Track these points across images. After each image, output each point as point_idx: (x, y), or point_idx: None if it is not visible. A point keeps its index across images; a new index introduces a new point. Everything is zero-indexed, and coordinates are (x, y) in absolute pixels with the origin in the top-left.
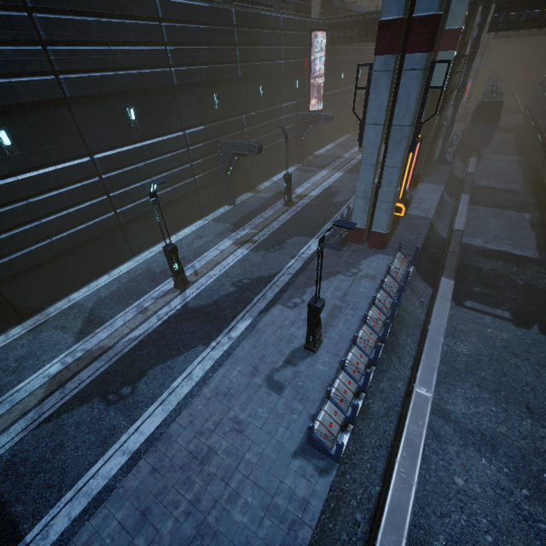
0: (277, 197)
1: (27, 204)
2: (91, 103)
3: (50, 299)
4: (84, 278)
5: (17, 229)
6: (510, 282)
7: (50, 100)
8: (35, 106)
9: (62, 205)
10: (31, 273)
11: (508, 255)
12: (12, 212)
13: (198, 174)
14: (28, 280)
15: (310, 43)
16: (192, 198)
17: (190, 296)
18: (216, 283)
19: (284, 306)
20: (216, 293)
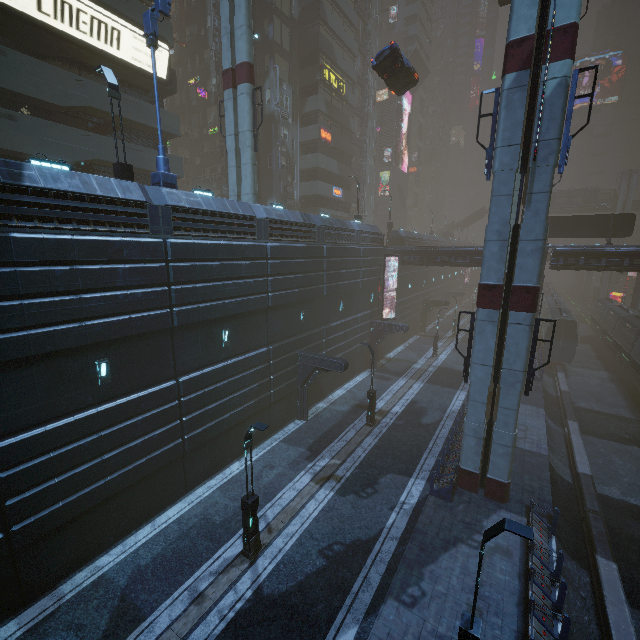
0: (355, 412)
1: (97, 438)
2: (193, 328)
3: (70, 567)
4: (122, 530)
5: (73, 469)
6: None
7: (159, 329)
8: (143, 335)
9: (132, 435)
10: (64, 529)
11: None
12: (77, 450)
13: (274, 387)
14: (56, 539)
15: (384, 264)
16: (263, 414)
17: (264, 572)
18: (297, 549)
19: (399, 602)
20: (299, 569)
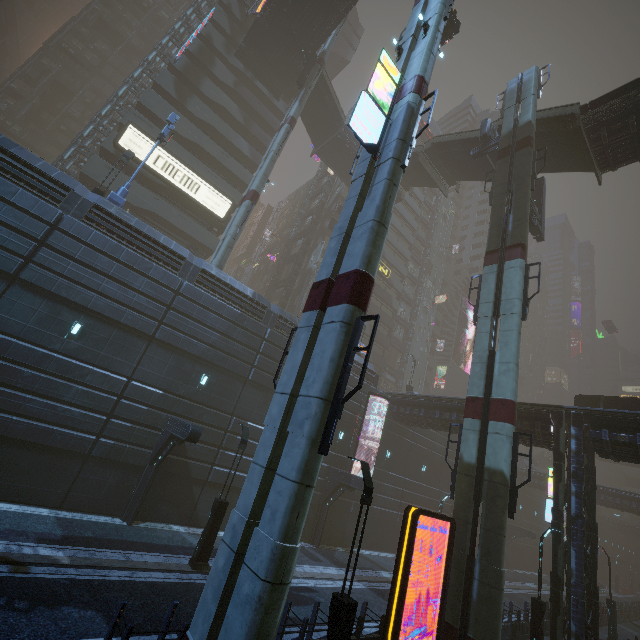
0: None
1: None
2: (40, 295)
3: None
4: None
5: None
6: None
7: None
8: None
9: None
10: None
11: None
12: None
13: (109, 438)
14: None
15: (366, 402)
16: (70, 464)
17: None
18: None
19: None
20: None
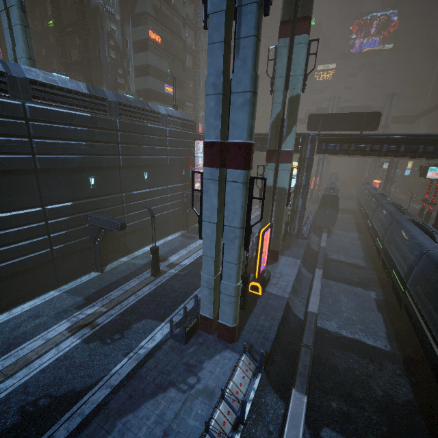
0: (150, 264)
1: None
2: None
3: None
4: None
5: None
6: (369, 391)
7: None
8: None
9: None
10: None
11: (362, 346)
12: None
13: (58, 244)
14: None
15: (193, 146)
16: (45, 268)
17: None
18: None
19: None
20: None
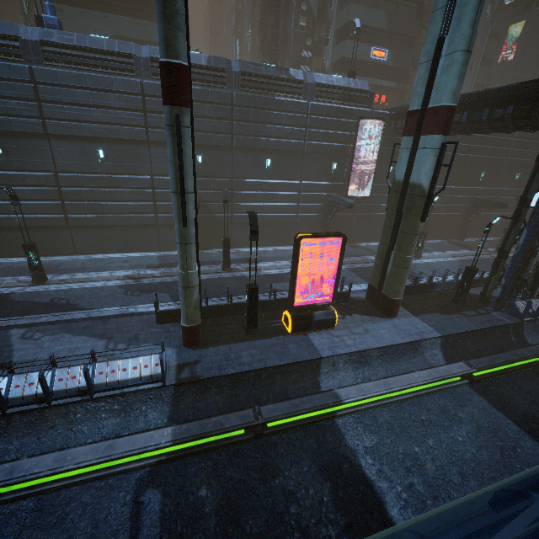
0: (236, 261)
1: None
2: (68, 140)
3: None
4: None
5: None
6: None
7: (34, 133)
8: (25, 135)
9: (23, 197)
10: None
11: (367, 501)
12: None
13: (162, 214)
14: None
15: (356, 129)
16: (151, 231)
17: (26, 290)
18: (52, 292)
19: (23, 333)
20: (34, 297)
